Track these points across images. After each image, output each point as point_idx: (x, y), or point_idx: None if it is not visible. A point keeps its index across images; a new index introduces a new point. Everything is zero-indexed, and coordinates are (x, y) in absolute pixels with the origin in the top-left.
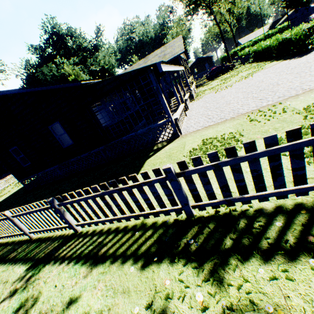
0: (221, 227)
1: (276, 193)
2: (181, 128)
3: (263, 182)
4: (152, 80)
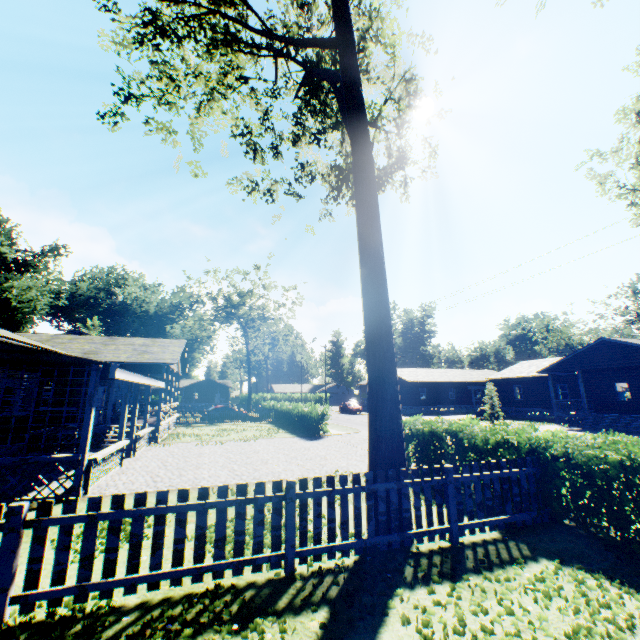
0: (42, 635)
1: (149, 577)
2: (95, 483)
3: (140, 556)
4: (92, 381)
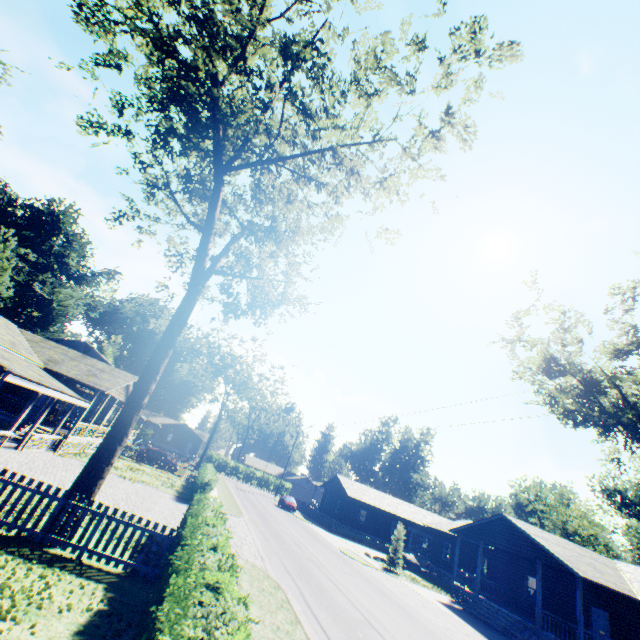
0: None
1: None
2: None
3: None
4: None
